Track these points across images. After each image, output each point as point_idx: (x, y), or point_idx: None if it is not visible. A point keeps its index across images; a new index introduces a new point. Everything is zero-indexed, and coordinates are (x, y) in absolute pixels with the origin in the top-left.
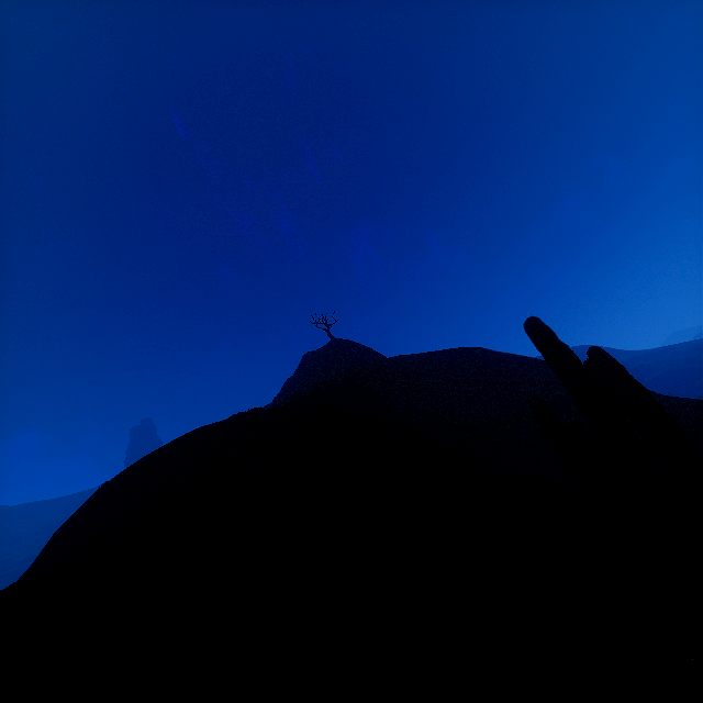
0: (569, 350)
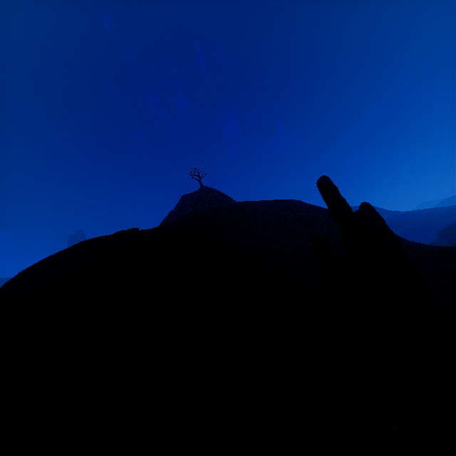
0: (346, 203)
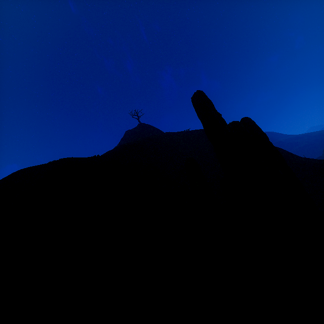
0: (221, 119)
